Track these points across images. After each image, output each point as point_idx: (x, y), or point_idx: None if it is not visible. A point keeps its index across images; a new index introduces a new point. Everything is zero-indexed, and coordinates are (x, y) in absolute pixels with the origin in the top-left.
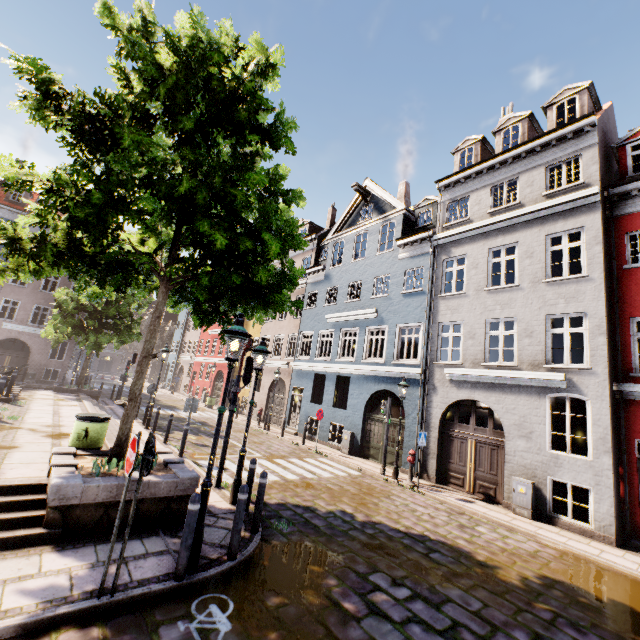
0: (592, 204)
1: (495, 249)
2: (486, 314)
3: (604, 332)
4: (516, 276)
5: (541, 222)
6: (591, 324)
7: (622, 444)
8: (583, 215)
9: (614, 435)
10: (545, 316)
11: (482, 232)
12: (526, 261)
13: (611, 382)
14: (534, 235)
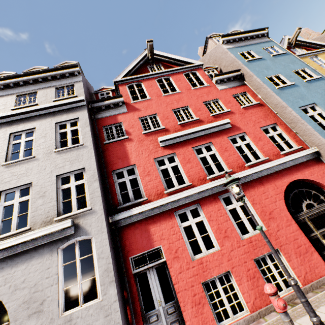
0: (82, 106)
1: (17, 134)
2: (2, 186)
3: (97, 178)
4: (34, 151)
5: (52, 115)
6: (89, 175)
7: (122, 267)
8: (78, 112)
9: (115, 261)
10: (56, 176)
11: (5, 121)
12: (41, 139)
13: (107, 216)
14: (48, 123)
